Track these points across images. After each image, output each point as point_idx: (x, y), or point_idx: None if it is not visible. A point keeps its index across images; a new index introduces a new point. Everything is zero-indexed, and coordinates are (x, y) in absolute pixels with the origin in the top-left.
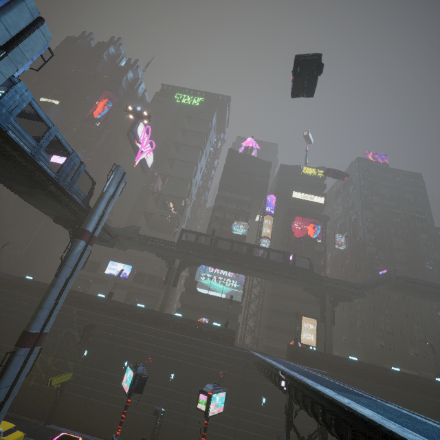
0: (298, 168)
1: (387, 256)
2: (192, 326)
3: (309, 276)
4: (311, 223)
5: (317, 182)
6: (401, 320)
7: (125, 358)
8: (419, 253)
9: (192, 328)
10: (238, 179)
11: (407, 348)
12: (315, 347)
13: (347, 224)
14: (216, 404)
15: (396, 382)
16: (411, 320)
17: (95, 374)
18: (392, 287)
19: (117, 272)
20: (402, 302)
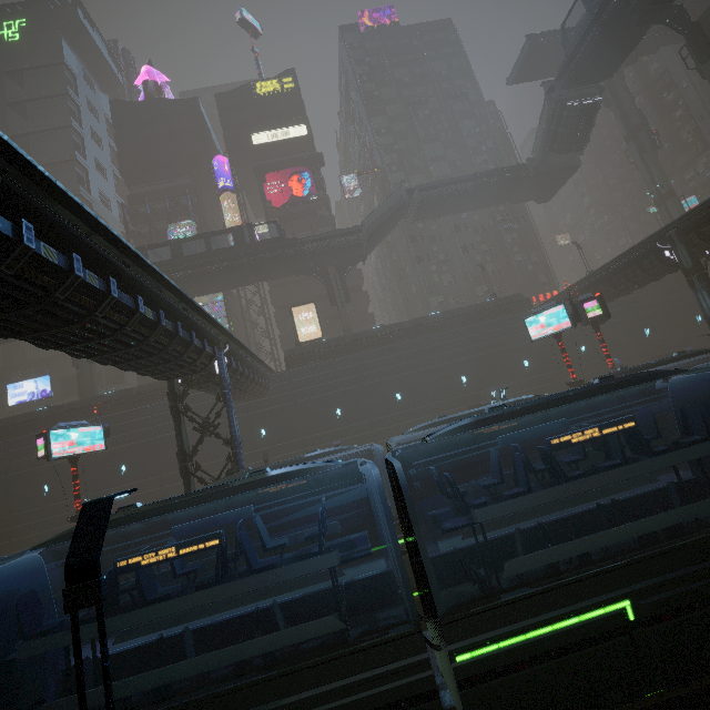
0: (246, 89)
1: (425, 178)
2: (128, 396)
3: (279, 245)
4: (294, 174)
5: (288, 102)
6: (459, 259)
7: (42, 483)
8: (466, 152)
9: (128, 398)
10: (151, 152)
11: (473, 290)
12: (321, 339)
13: (365, 157)
14: (76, 442)
15: (430, 328)
16: (472, 252)
17: (4, 523)
18: (415, 212)
19: (30, 395)
20: (454, 233)
